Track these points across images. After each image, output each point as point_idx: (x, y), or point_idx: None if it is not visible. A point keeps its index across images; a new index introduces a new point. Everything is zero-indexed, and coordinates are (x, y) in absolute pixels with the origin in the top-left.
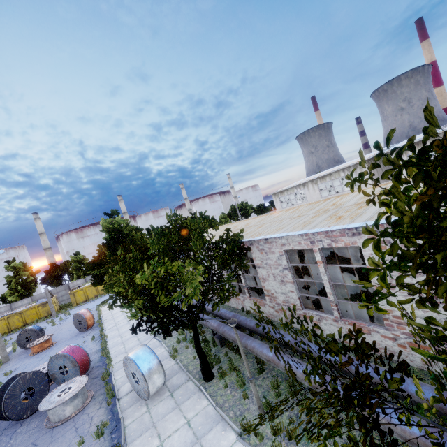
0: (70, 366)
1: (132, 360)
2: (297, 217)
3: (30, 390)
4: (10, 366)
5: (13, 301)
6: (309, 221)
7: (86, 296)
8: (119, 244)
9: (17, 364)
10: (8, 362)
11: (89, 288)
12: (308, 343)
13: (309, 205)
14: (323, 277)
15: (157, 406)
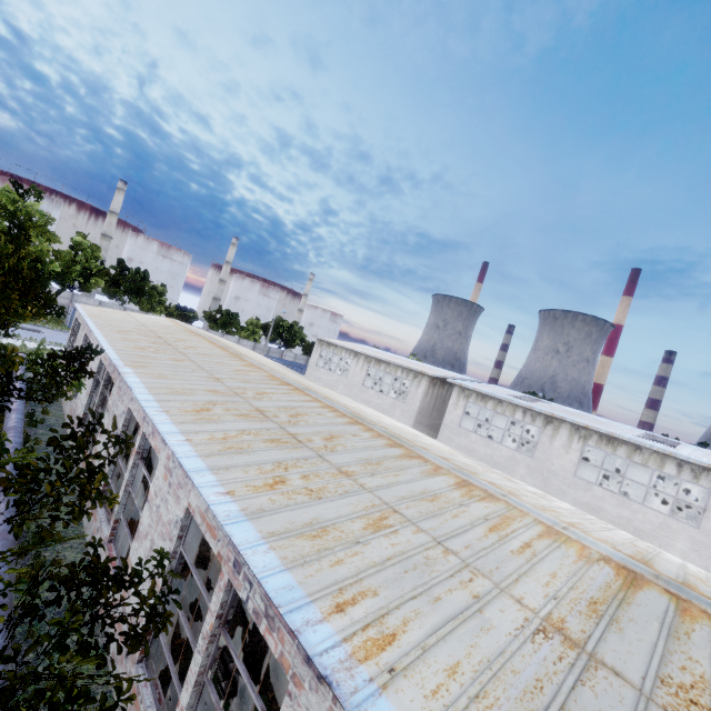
0: None
1: None
2: (213, 379)
3: None
4: None
5: None
6: (191, 391)
7: None
8: None
9: None
10: None
11: None
12: (0, 549)
13: (263, 376)
14: (127, 474)
15: None
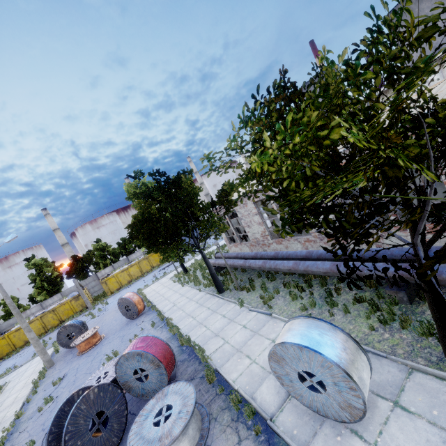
0: (149, 368)
1: (310, 350)
2: None
3: (99, 414)
4: (56, 371)
5: (43, 300)
6: None
7: (119, 283)
8: (173, 186)
9: (64, 369)
10: (52, 367)
11: (121, 274)
12: None
13: None
14: None
15: (388, 435)
